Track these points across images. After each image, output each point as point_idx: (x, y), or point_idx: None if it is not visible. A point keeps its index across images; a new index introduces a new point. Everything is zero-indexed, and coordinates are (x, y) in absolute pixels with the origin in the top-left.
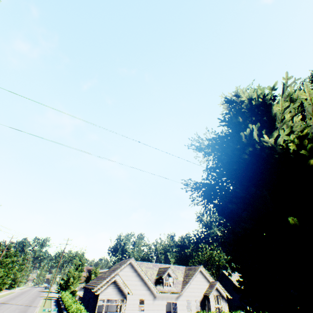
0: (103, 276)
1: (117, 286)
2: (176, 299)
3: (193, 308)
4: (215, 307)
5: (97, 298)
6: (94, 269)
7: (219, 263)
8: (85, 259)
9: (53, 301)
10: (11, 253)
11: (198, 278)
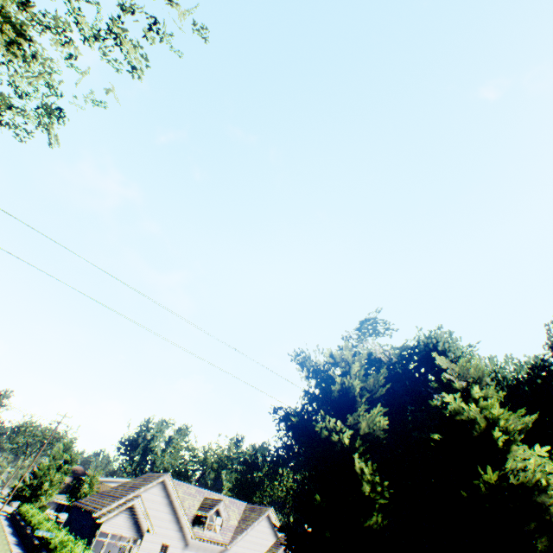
0: (114, 494)
1: (133, 516)
2: None
3: None
4: None
5: (96, 529)
6: (90, 475)
7: None
8: (78, 452)
9: (3, 518)
10: None
11: (262, 526)
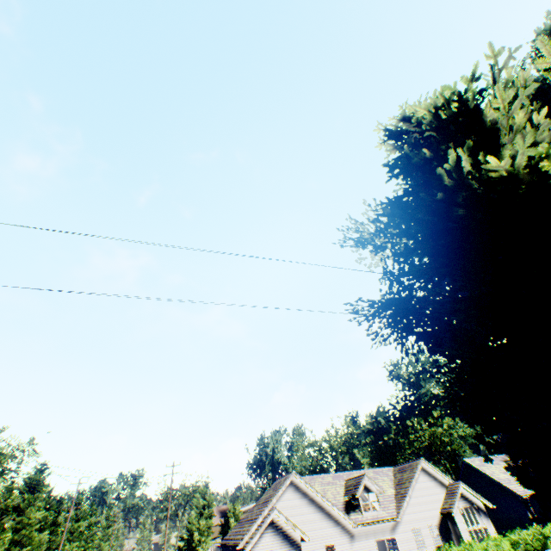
0: (250, 517)
1: (278, 531)
2: (392, 532)
3: (429, 542)
4: (468, 531)
5: None
6: (231, 509)
7: (453, 447)
8: (211, 494)
9: None
10: (85, 511)
11: (422, 482)
